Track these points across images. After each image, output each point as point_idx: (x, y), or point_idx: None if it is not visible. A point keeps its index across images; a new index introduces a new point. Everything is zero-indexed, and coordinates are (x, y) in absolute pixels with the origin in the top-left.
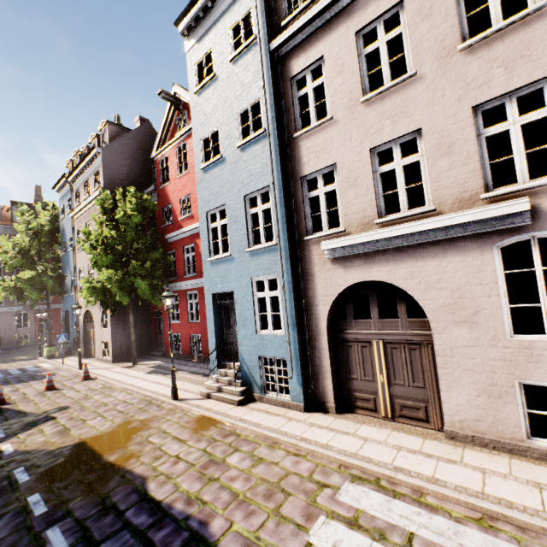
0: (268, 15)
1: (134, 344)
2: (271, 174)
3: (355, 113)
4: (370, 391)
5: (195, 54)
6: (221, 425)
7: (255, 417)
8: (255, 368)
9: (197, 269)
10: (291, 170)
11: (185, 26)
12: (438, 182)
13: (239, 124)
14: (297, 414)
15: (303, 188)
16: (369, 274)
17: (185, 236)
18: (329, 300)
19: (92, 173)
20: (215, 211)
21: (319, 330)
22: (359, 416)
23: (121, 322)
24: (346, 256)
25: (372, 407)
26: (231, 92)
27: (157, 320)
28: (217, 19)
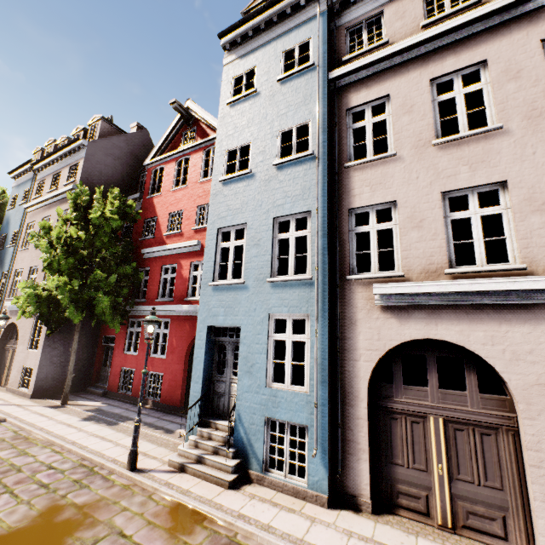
0: (329, 48)
1: (70, 376)
2: (316, 199)
3: (424, 153)
4: (421, 484)
5: (234, 68)
6: (211, 524)
7: (260, 513)
8: (258, 434)
9: (174, 293)
10: (337, 199)
11: (228, 40)
12: (528, 239)
13: (279, 142)
14: (318, 510)
15: (350, 221)
16: (433, 331)
17: (168, 254)
18: (374, 356)
19: (68, 165)
20: (230, 229)
21: (356, 392)
22: (404, 521)
23: (58, 345)
24: (402, 306)
25: (422, 508)
26: (273, 110)
27: (105, 347)
28: (268, 41)
